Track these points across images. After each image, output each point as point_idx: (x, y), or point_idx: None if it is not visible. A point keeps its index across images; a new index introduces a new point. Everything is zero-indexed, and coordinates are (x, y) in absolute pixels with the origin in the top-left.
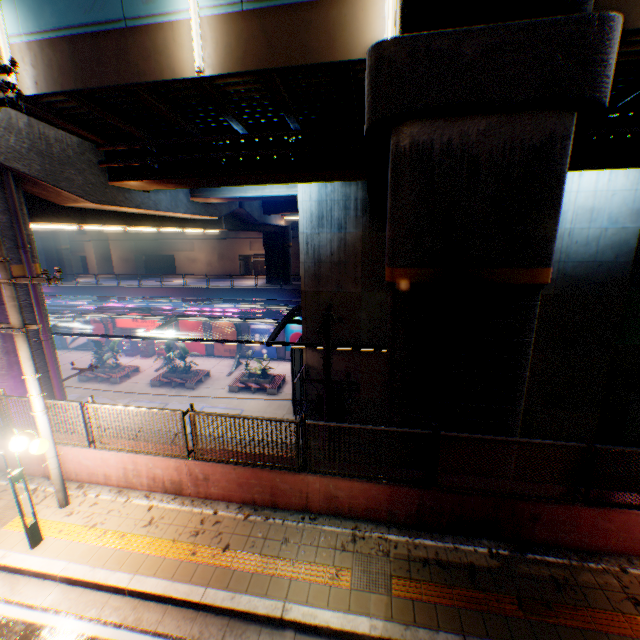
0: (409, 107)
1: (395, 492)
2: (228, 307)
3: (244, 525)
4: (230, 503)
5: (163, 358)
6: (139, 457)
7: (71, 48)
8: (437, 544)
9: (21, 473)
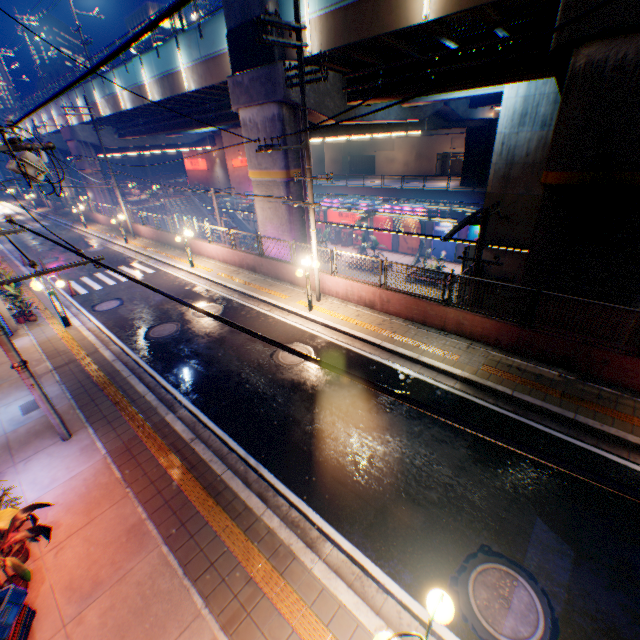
0: (589, 31)
1: (501, 328)
2: (416, 207)
3: (404, 328)
4: (398, 318)
5: (358, 247)
6: (354, 284)
7: (343, 16)
8: (522, 363)
9: (309, 275)
